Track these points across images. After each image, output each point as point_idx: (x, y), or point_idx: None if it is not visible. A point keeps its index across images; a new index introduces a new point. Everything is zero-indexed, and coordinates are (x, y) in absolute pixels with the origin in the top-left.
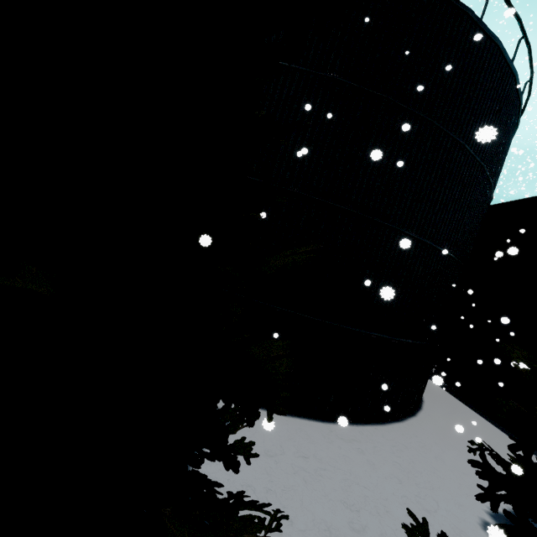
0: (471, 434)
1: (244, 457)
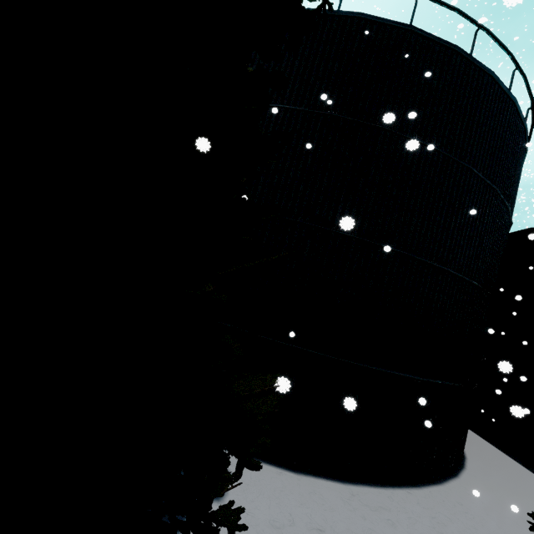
0: (532, 503)
1: (228, 530)
